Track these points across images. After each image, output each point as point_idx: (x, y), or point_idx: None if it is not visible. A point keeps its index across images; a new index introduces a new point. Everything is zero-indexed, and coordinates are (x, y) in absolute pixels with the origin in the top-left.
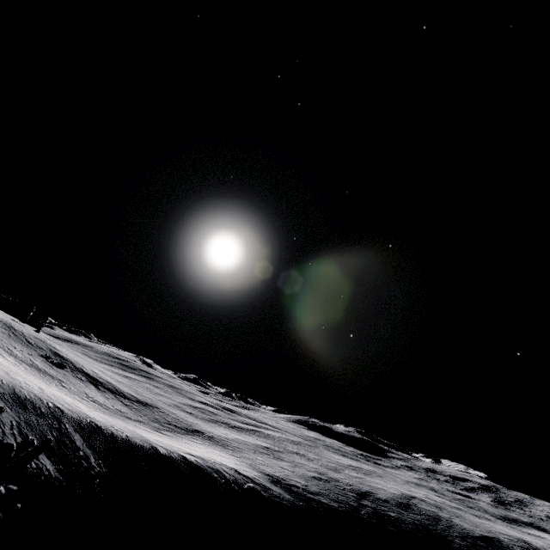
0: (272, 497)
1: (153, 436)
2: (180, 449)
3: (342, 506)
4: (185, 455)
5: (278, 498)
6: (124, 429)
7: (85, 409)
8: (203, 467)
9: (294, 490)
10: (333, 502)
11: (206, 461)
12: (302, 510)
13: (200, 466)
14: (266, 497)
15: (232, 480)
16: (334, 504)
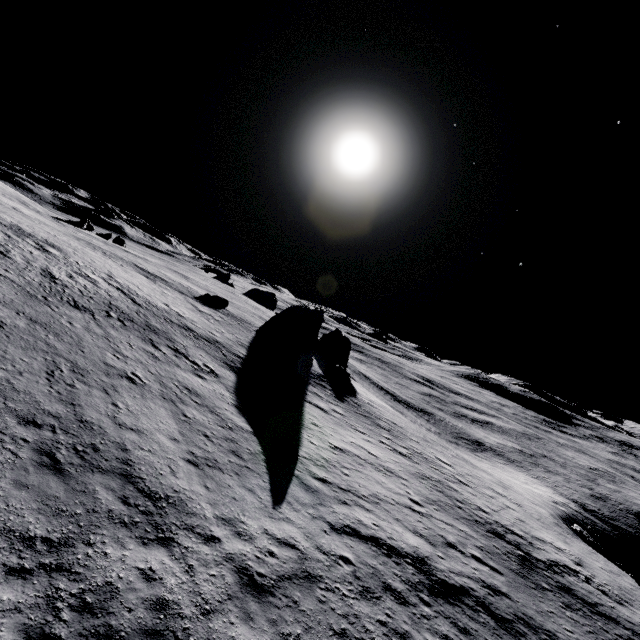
0: (603, 530)
1: (509, 478)
2: (543, 496)
3: (636, 531)
4: (562, 509)
5: (605, 530)
6: (542, 500)
7: (526, 491)
8: (574, 517)
9: (599, 517)
10: (627, 527)
11: (565, 508)
12: (621, 539)
13: (572, 516)
14: (603, 532)
15: (584, 522)
16: (630, 529)
